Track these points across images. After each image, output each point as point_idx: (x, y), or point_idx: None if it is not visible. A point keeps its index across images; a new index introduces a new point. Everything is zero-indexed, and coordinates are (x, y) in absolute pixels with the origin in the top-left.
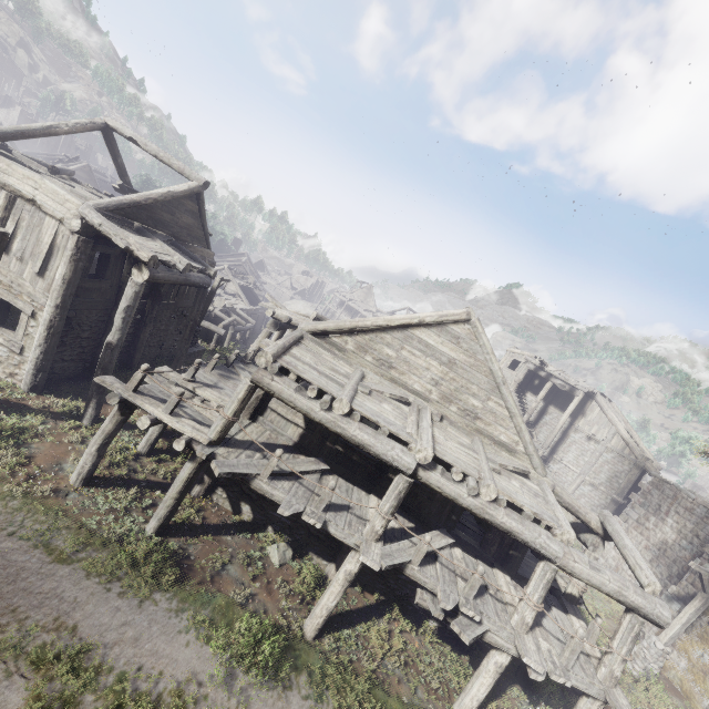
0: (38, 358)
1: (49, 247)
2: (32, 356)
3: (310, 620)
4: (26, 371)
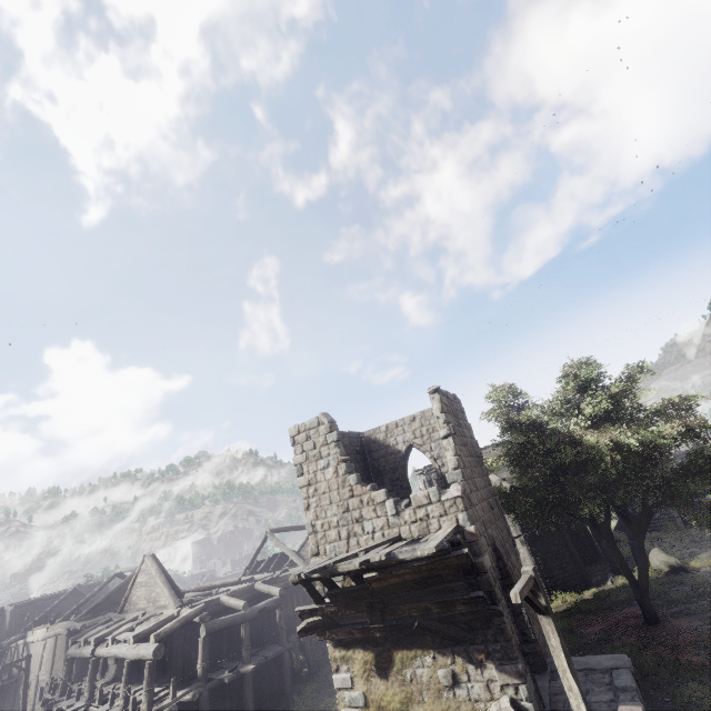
0: None
1: (63, 649)
2: None
3: None
4: None
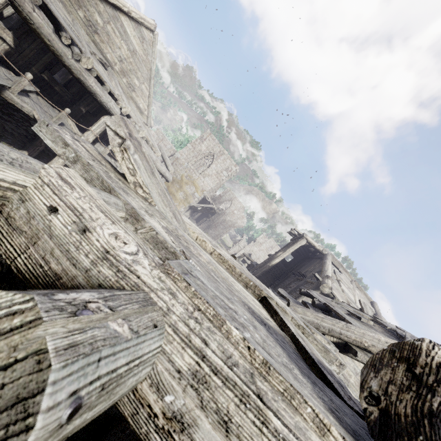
0: None
1: None
2: None
3: None
4: None
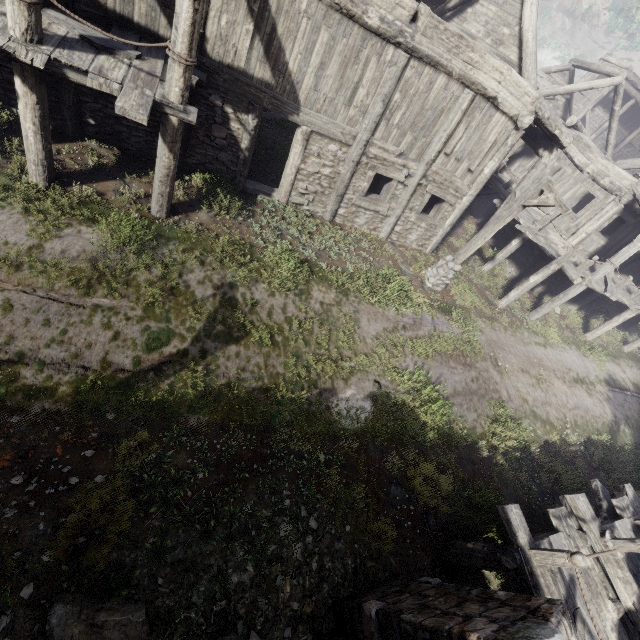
0: (446, 233)
1: (490, 145)
2: (443, 232)
3: (592, 336)
4: (435, 242)
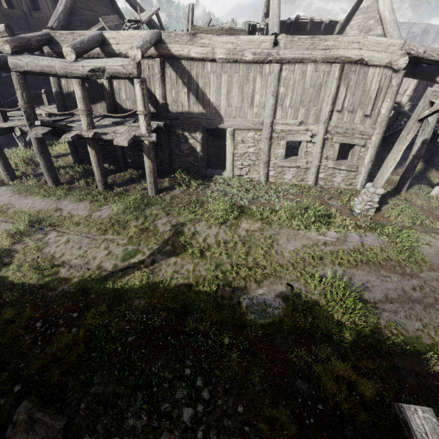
0: (369, 169)
1: (375, 92)
2: (365, 169)
3: None
4: (361, 179)
